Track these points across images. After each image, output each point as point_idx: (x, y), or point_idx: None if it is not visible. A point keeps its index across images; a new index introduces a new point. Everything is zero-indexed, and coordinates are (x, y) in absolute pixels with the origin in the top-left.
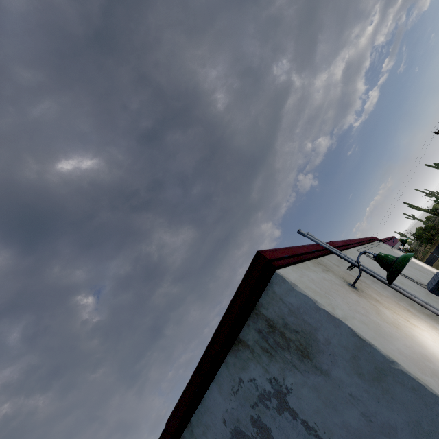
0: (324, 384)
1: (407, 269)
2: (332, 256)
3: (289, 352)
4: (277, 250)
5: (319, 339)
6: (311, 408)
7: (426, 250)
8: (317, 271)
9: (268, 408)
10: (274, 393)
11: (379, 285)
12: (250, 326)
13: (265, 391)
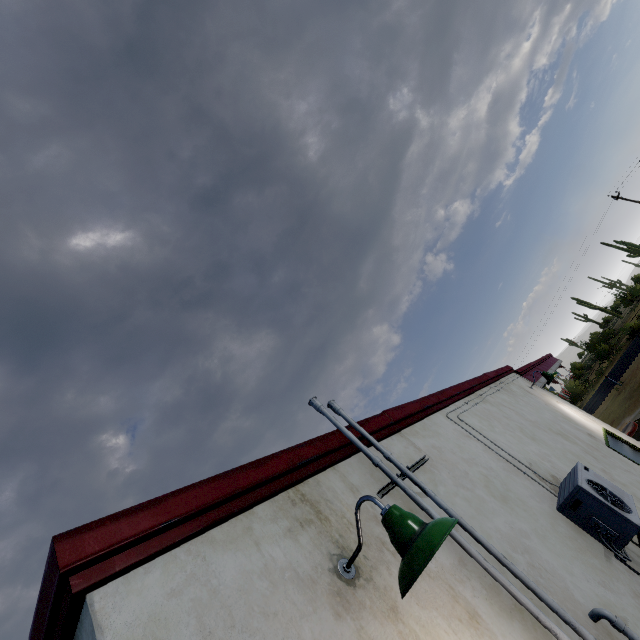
0: None
1: (539, 442)
2: (364, 455)
3: None
4: (156, 503)
5: None
6: None
7: (602, 370)
8: (266, 540)
9: None
10: None
11: None
12: None
13: None
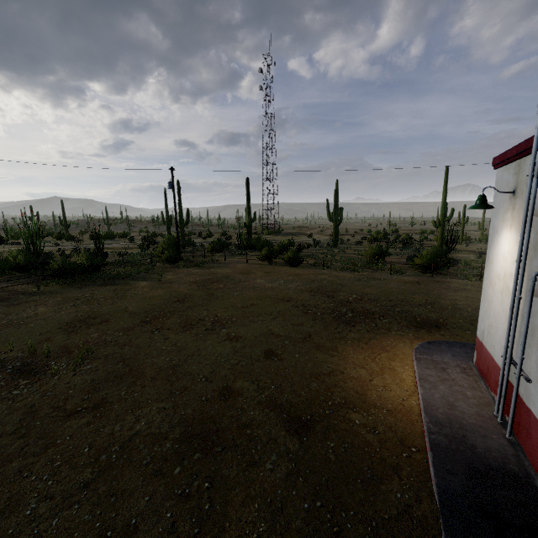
0: None
1: None
2: None
3: None
4: (498, 156)
5: None
6: None
7: None
8: (510, 174)
9: None
10: None
11: (537, 203)
12: None
13: None
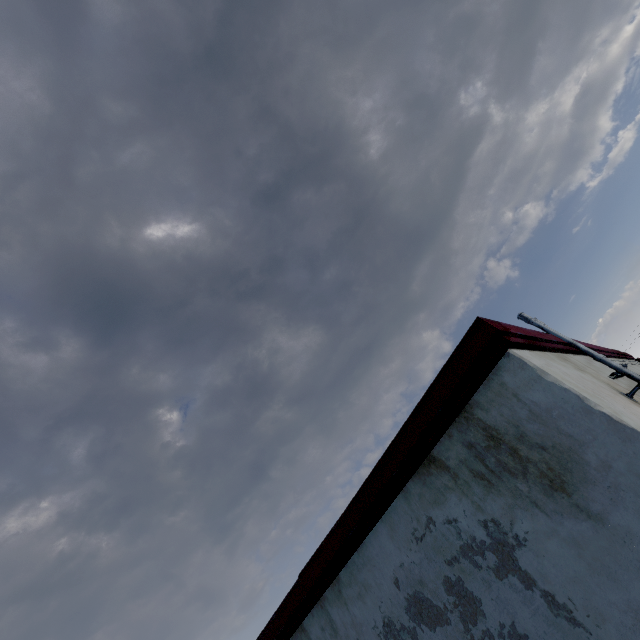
0: (592, 536)
1: None
2: (578, 357)
3: (524, 480)
4: (503, 324)
5: (589, 462)
6: (564, 573)
7: None
8: (568, 367)
9: (478, 567)
10: (492, 544)
11: None
12: (454, 437)
13: (474, 540)
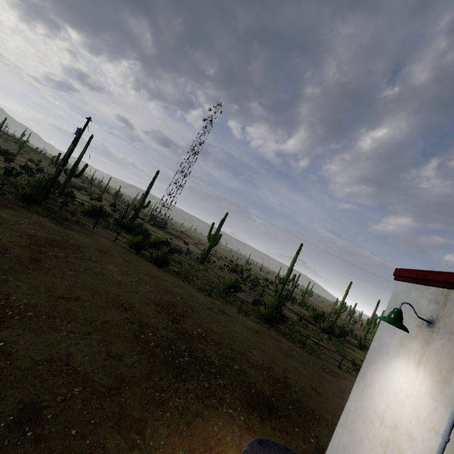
0: None
1: None
2: None
3: None
4: (408, 270)
5: None
6: None
7: None
8: (423, 297)
9: None
10: None
11: None
12: None
13: None
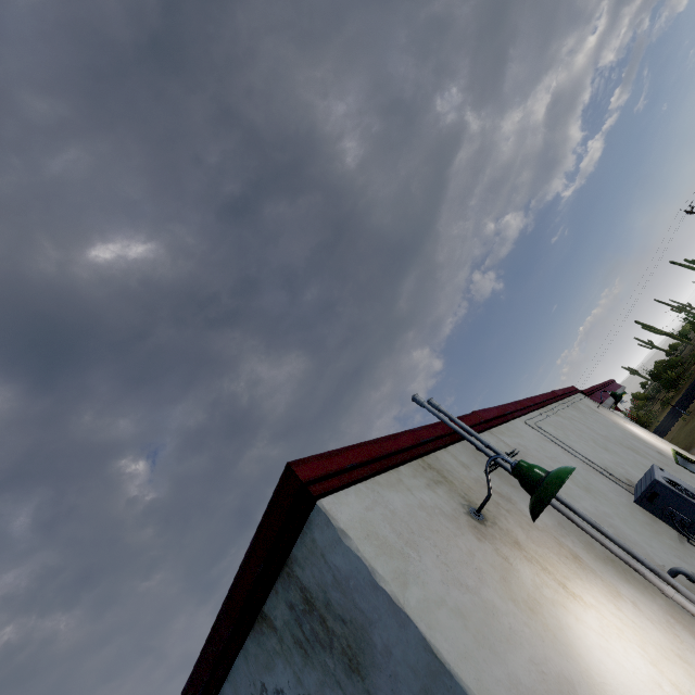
0: None
1: (611, 453)
2: (466, 443)
3: (331, 655)
4: (338, 452)
5: (376, 644)
6: None
7: (668, 400)
8: (415, 489)
9: None
10: None
11: None
12: (279, 593)
13: None
